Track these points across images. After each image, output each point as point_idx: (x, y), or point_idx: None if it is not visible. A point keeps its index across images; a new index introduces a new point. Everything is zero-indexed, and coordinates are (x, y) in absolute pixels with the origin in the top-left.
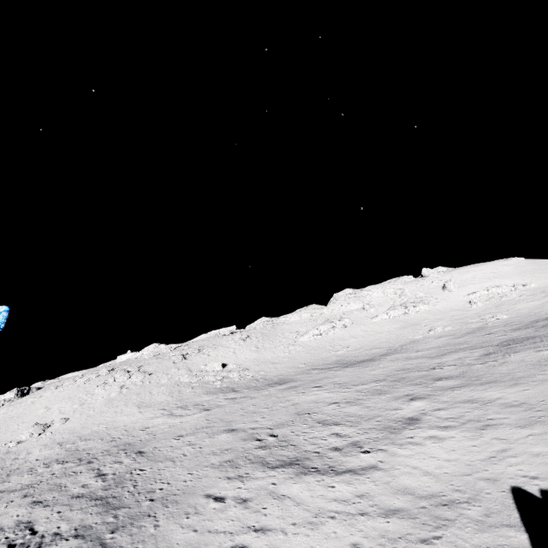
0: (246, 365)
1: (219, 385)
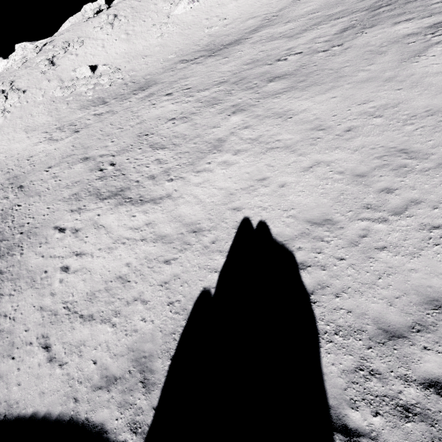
0: (116, 64)
1: (91, 97)
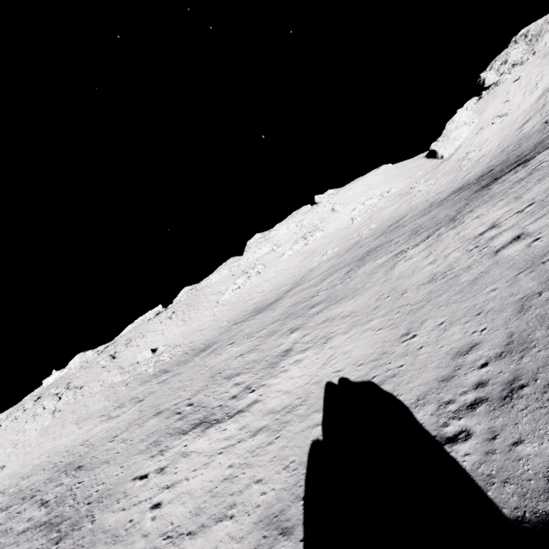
0: (175, 342)
1: (152, 372)
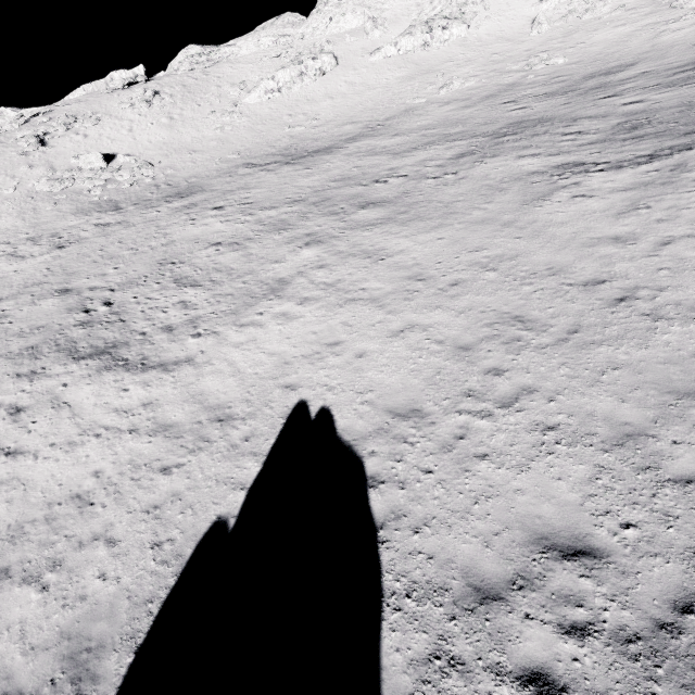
0: (147, 156)
1: (97, 198)
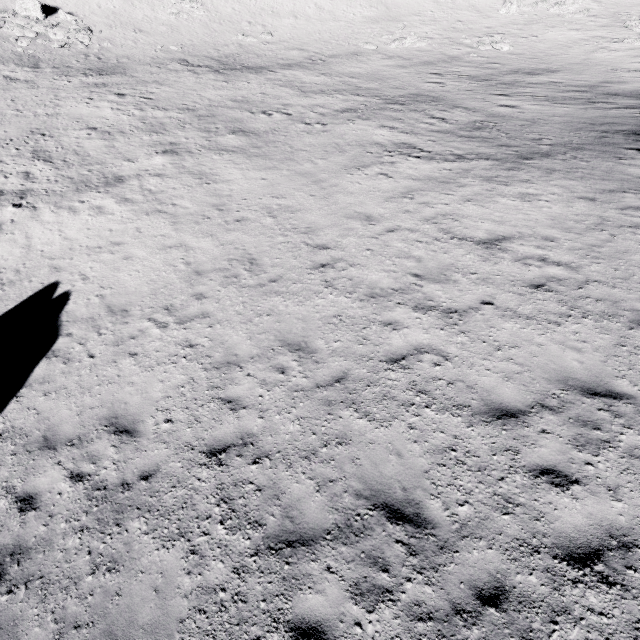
0: (91, 20)
1: (21, 49)
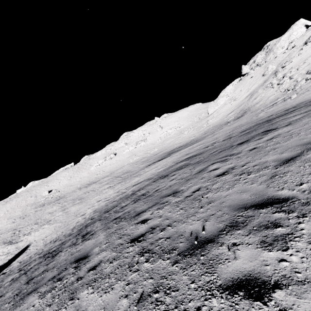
0: (60, 189)
1: (41, 203)
